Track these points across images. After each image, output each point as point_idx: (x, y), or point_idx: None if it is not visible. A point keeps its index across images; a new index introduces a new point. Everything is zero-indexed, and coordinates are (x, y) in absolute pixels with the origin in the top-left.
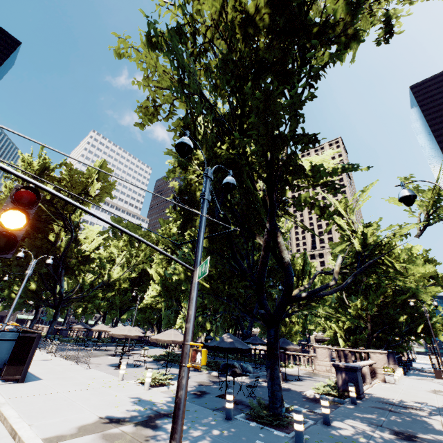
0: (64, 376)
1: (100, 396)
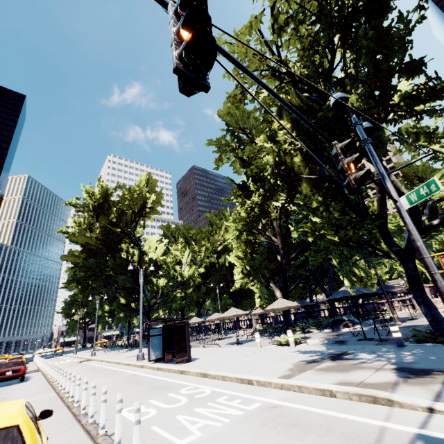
0: (211, 354)
1: (266, 356)
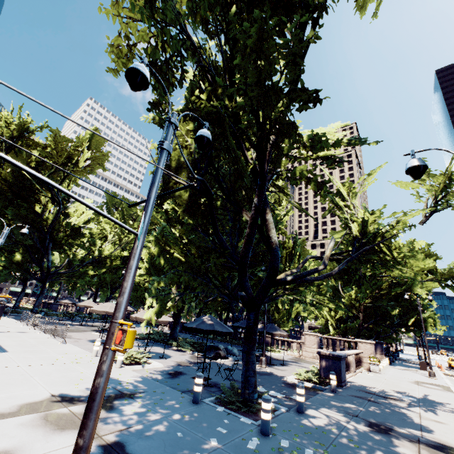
0: (33, 350)
1: (63, 372)
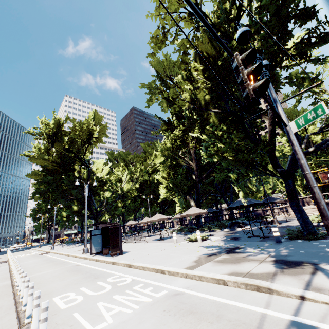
0: (139, 248)
1: (179, 250)
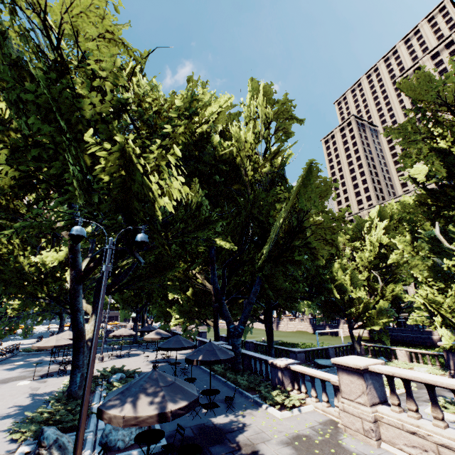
0: None
1: None
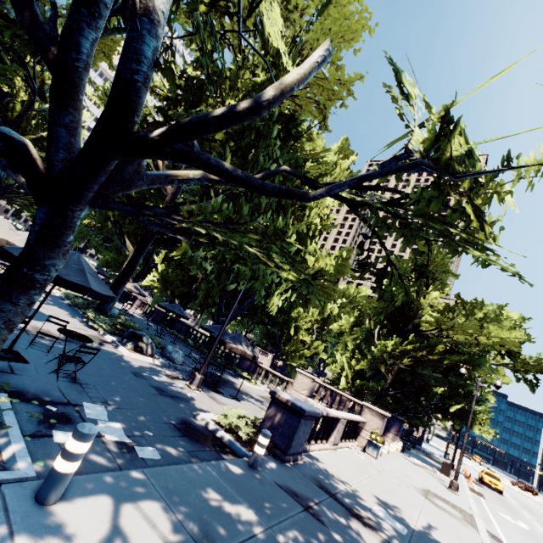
0: None
1: None
